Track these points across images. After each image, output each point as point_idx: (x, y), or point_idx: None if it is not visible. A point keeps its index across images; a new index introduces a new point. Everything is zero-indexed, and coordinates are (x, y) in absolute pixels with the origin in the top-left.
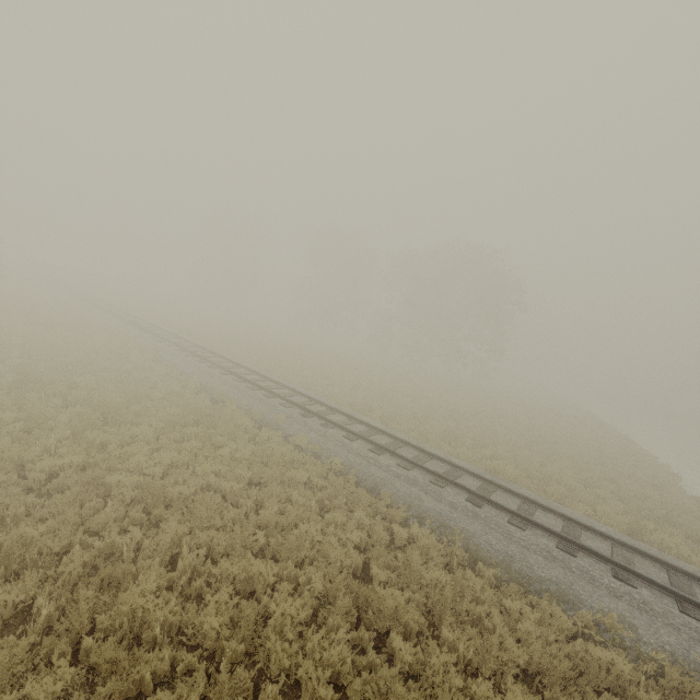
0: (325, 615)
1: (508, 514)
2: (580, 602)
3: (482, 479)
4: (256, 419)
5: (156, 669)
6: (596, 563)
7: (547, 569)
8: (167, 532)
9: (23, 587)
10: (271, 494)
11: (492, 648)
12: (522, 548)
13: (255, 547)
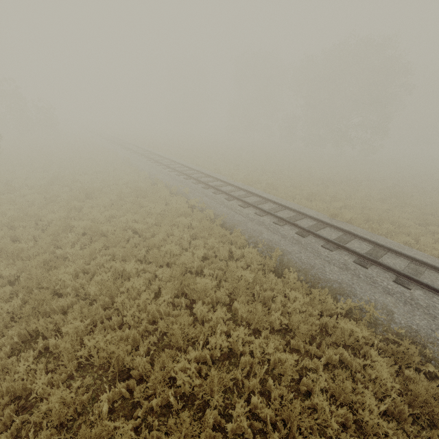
0: (163, 290)
1: (324, 241)
2: (353, 295)
3: (317, 220)
4: (174, 192)
5: (63, 305)
6: (384, 273)
7: (337, 274)
8: (96, 248)
9: (17, 269)
10: (162, 231)
11: (259, 313)
12: (324, 262)
13: (141, 256)
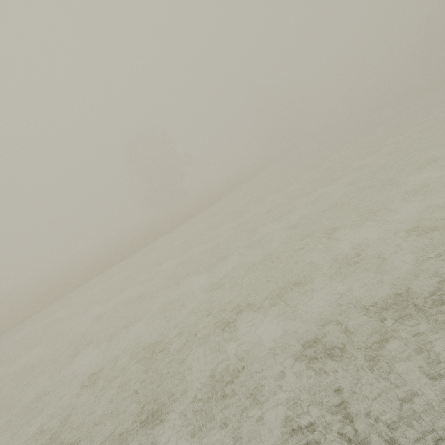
0: None
1: None
2: None
3: None
4: None
5: None
6: None
7: None
8: None
9: None
10: None
11: None
12: None
13: None
